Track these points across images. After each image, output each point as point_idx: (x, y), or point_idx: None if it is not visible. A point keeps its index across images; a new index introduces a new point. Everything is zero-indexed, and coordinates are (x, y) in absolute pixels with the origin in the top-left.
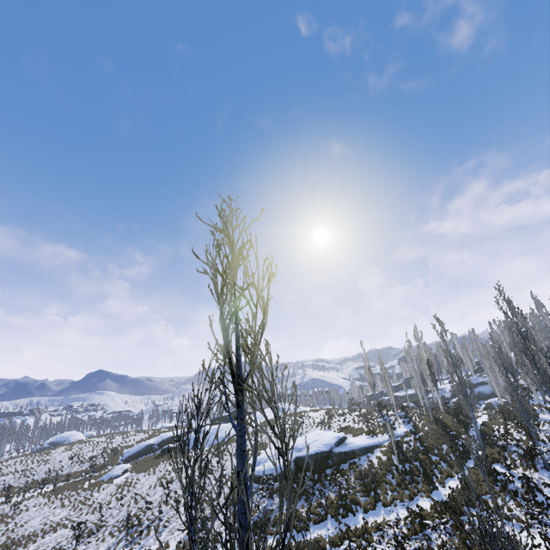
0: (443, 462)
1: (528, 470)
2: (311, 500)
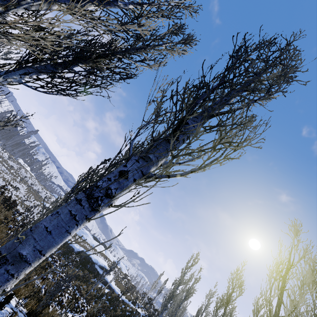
0: None
1: None
2: (60, 256)
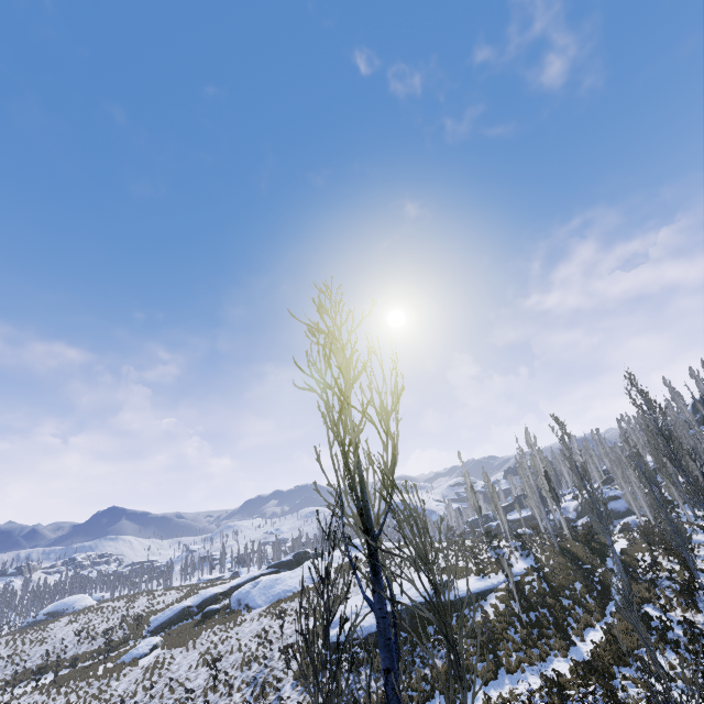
0: (577, 607)
1: (688, 611)
2: (411, 671)
